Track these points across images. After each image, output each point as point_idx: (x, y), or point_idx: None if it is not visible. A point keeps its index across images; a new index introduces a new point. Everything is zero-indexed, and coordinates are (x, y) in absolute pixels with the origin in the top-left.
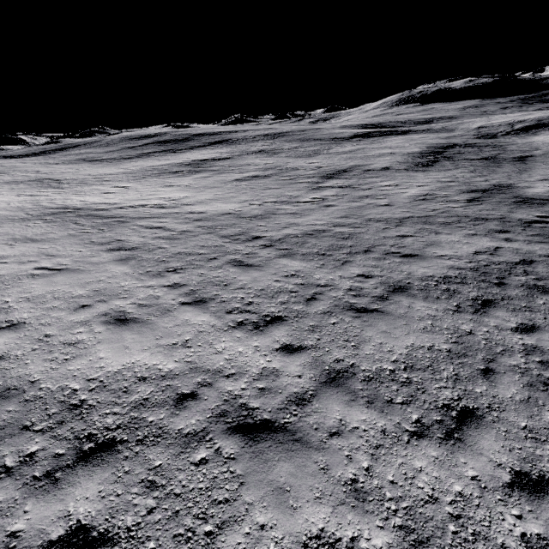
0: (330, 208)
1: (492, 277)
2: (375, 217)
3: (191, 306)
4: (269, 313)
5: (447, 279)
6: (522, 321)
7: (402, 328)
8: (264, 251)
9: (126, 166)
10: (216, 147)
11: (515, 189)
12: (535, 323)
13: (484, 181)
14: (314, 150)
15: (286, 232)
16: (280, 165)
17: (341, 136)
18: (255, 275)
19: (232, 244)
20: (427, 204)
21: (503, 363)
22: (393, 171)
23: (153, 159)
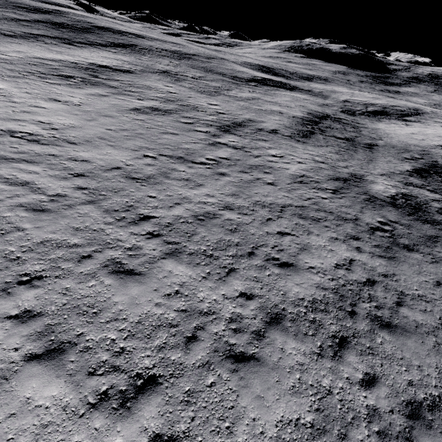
0: (223, 177)
1: (347, 303)
2: (261, 200)
3: (41, 363)
4: (142, 370)
5: (314, 304)
6: (367, 369)
7: (275, 388)
8: (150, 245)
9: (4, 49)
10: (119, 52)
11: (365, 182)
12: (375, 373)
13: (345, 167)
14: (216, 87)
15: (177, 212)
16: (182, 98)
17: (241, 76)
18: (133, 293)
19: (114, 229)
20: (304, 189)
21: (352, 439)
22: (280, 137)
23: (42, 48)
